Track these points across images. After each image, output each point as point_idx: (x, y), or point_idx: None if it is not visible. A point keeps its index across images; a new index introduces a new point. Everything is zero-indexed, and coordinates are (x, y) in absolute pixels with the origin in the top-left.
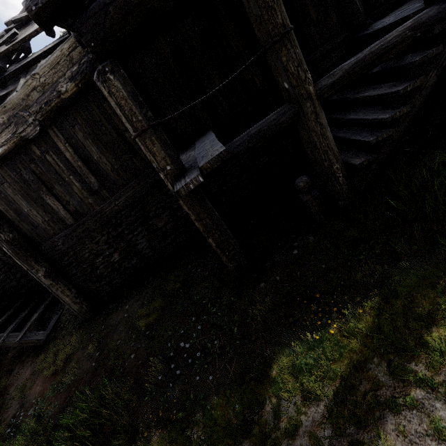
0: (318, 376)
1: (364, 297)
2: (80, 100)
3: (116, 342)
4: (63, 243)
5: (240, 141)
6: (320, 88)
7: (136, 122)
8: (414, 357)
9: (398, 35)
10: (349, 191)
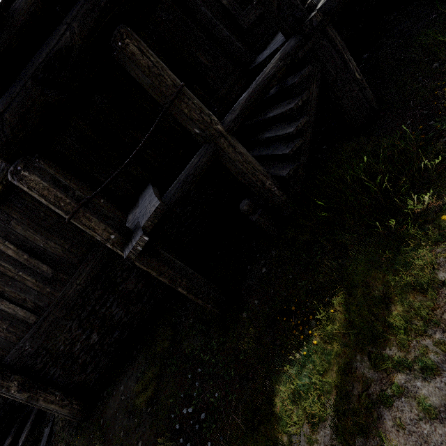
0: (316, 395)
1: (332, 296)
2: (9, 195)
3: (119, 434)
4: (30, 345)
5: (174, 190)
6: (227, 124)
7: (65, 206)
8: (385, 342)
9: (274, 67)
10: (289, 200)
